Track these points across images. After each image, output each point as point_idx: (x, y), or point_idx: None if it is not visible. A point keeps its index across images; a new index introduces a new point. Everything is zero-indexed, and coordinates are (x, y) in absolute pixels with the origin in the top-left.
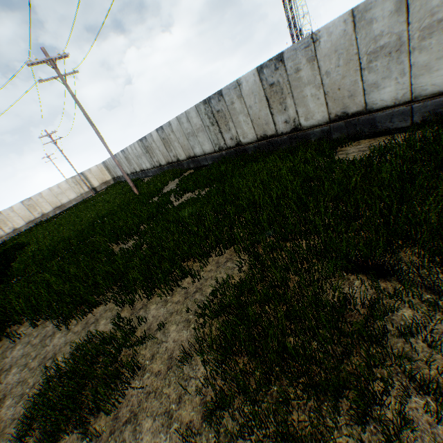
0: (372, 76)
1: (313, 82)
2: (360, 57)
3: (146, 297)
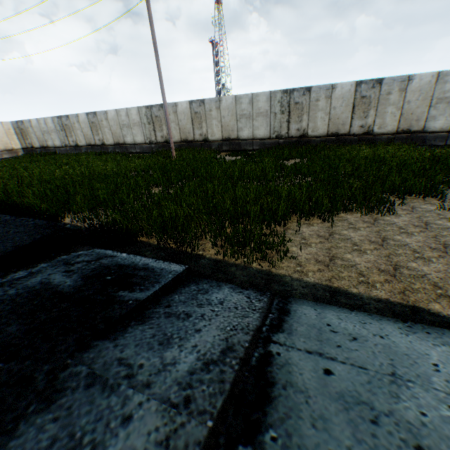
0: (434, 112)
1: (396, 105)
2: (432, 99)
3: (446, 190)
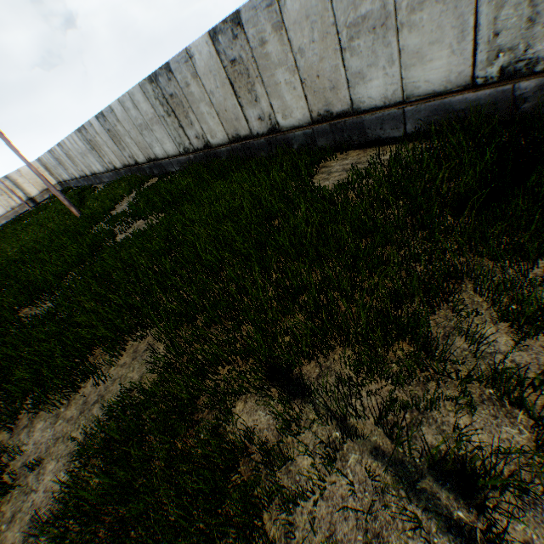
0: (356, 61)
1: (286, 63)
2: (339, 29)
3: (31, 412)
